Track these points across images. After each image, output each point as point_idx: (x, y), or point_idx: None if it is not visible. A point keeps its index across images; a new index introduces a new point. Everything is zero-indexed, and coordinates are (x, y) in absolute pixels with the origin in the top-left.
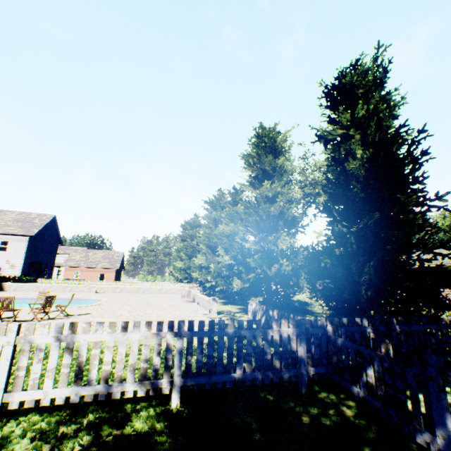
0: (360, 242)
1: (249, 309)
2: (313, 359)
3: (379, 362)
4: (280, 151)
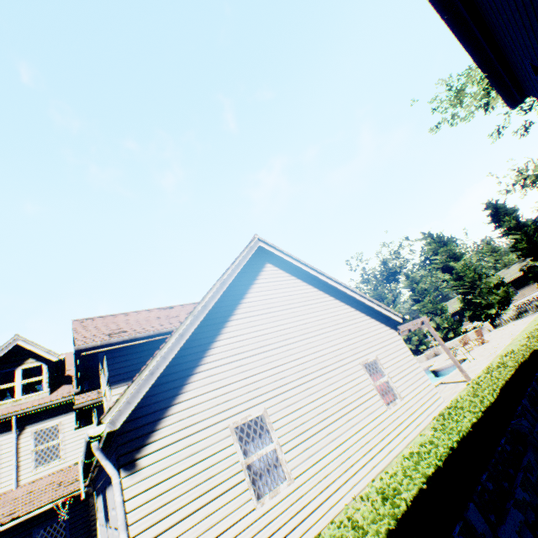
0: None
1: (502, 320)
2: None
3: None
4: (445, 242)
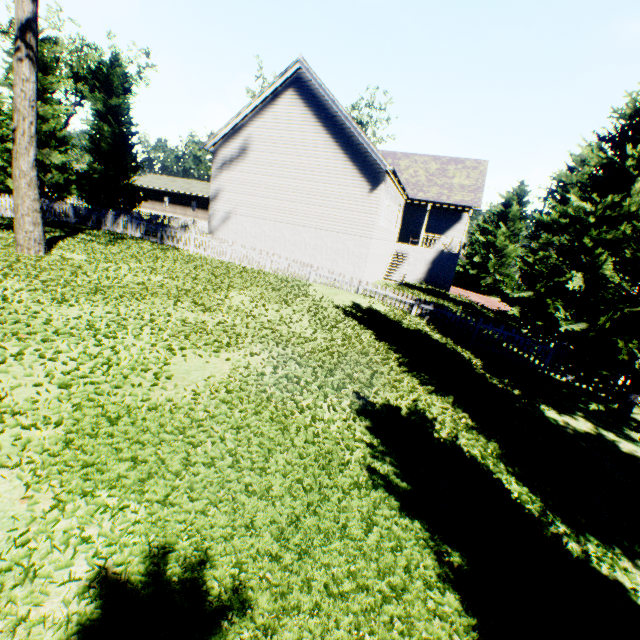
0: (106, 176)
1: None
2: (77, 217)
3: (95, 215)
4: (50, 67)
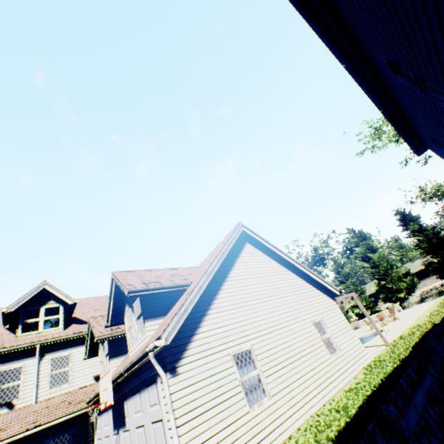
0: None
1: (409, 303)
2: None
3: None
4: (365, 237)
